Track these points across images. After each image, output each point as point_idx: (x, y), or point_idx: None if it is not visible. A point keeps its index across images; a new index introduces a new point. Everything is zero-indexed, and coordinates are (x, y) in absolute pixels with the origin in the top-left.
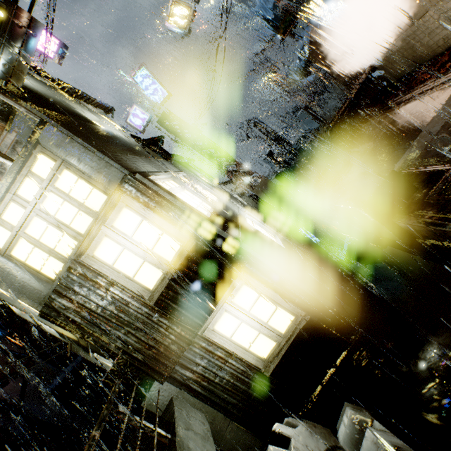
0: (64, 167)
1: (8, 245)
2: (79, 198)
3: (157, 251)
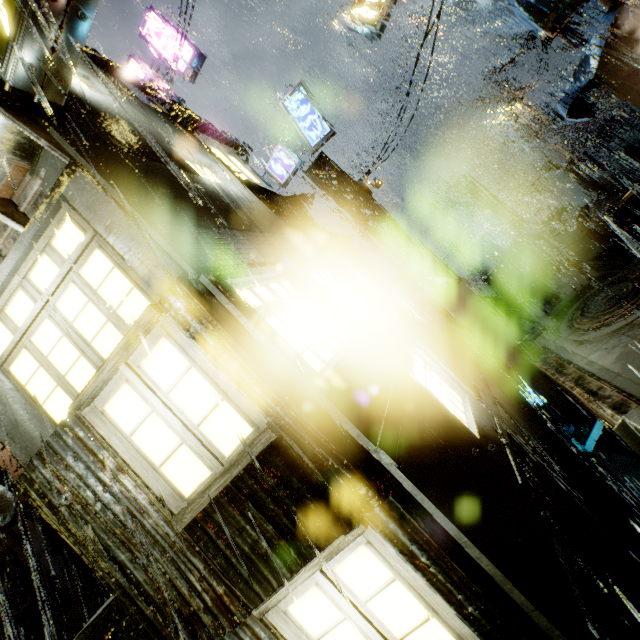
0: (96, 244)
1: (6, 355)
2: (111, 300)
3: (207, 431)
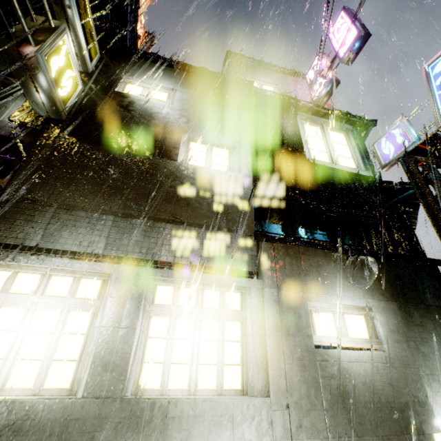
0: None
1: None
2: None
3: None
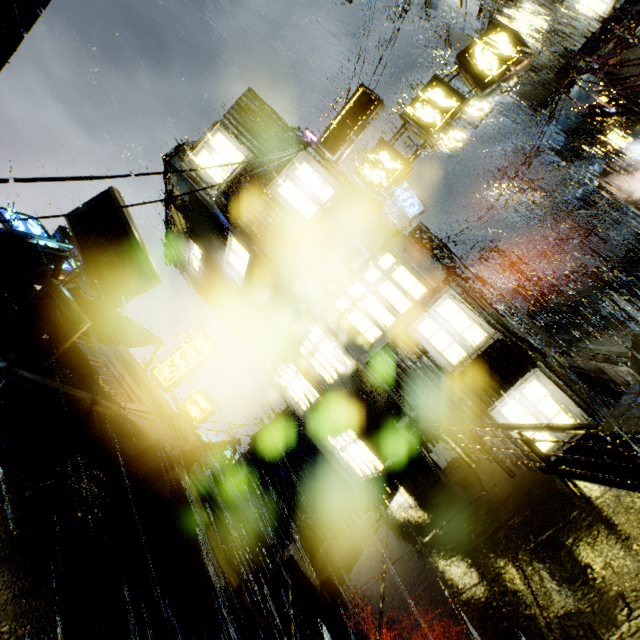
0: (401, 264)
1: (348, 311)
2: (406, 287)
3: (465, 336)
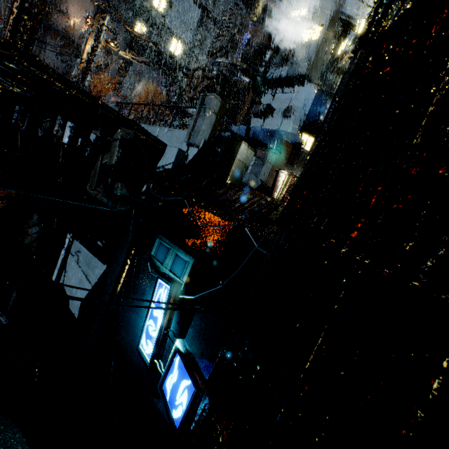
0: None
1: None
2: None
3: None
